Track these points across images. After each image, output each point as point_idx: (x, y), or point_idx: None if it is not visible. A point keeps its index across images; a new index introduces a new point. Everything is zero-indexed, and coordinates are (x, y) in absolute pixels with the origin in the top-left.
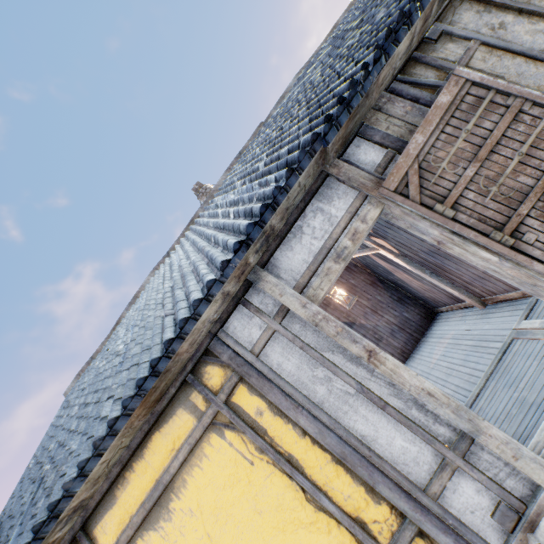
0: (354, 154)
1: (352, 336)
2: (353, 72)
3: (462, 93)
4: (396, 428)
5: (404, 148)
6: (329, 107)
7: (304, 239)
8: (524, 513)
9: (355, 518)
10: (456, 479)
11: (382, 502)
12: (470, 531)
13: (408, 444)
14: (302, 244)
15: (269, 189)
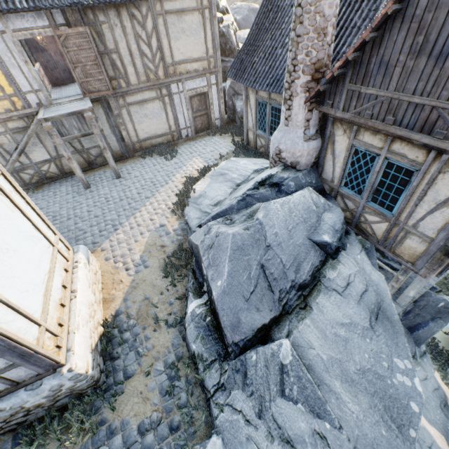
0: (55, 13)
1: (24, 55)
2: (61, 0)
3: (85, 33)
4: (24, 79)
5: (70, 27)
6: (48, 2)
7: (24, 20)
8: (42, 106)
9: (3, 86)
10: (32, 95)
11: (12, 88)
12: (29, 102)
13: (25, 83)
14: (22, 21)
15: (17, 5)
